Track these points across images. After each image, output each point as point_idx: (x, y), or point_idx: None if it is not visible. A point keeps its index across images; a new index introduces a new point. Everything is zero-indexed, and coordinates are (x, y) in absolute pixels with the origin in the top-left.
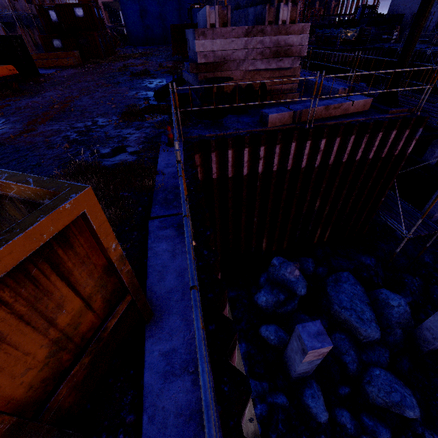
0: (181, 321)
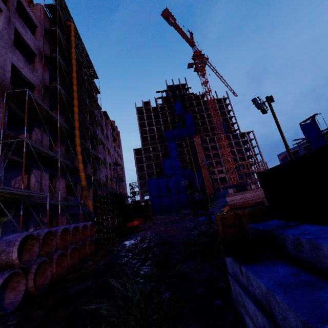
0: None
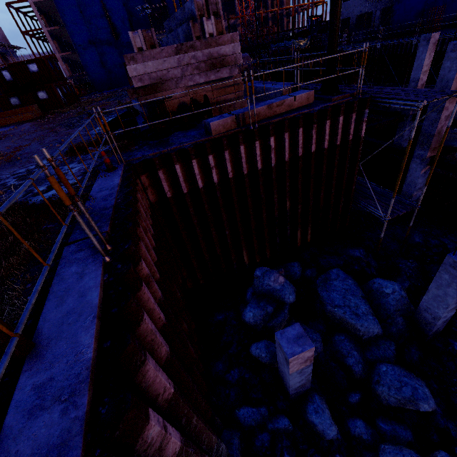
0: (68, 345)
